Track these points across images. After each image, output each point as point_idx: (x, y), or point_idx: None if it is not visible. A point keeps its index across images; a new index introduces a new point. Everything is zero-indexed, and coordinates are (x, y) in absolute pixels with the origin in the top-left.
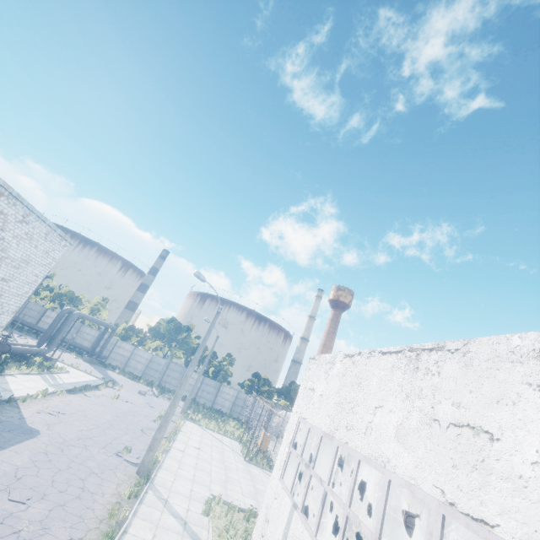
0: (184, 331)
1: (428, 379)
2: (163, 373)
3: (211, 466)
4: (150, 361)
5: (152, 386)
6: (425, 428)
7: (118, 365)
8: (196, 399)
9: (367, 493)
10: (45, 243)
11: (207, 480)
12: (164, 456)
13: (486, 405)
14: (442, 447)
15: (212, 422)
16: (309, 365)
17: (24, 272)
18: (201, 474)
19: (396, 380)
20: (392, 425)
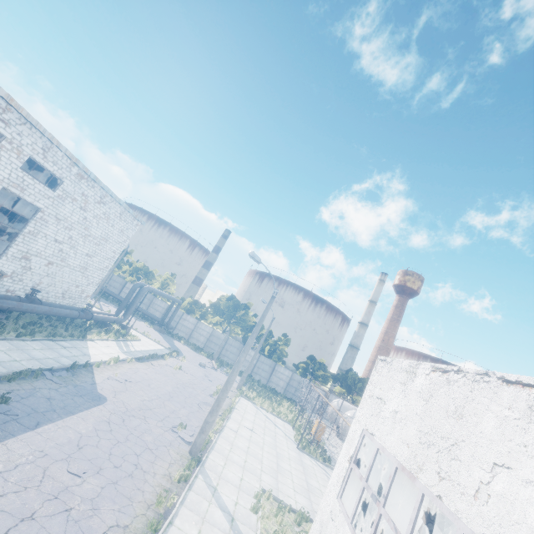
0: (242, 309)
1: None
2: (222, 347)
3: (263, 451)
4: (211, 335)
5: (212, 358)
6: None
7: (183, 336)
8: (251, 375)
9: (448, 533)
10: (120, 222)
11: (258, 468)
12: (217, 436)
13: None
14: None
15: (266, 401)
16: (377, 367)
17: (103, 248)
18: (252, 460)
19: None
20: None
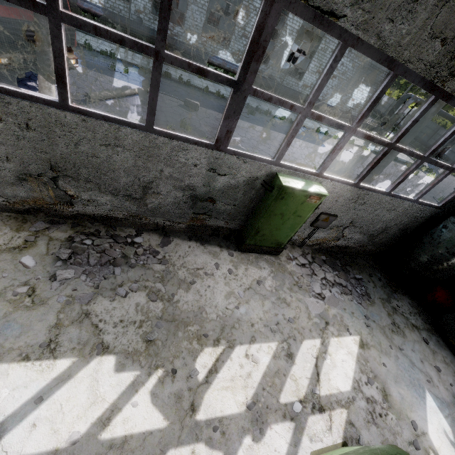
0: None
1: None
2: None
3: None
4: None
5: None
6: None
7: None
8: None
9: None
10: None
11: None
12: None
13: None
14: None
15: None
16: None
17: None
18: None
19: None
20: None
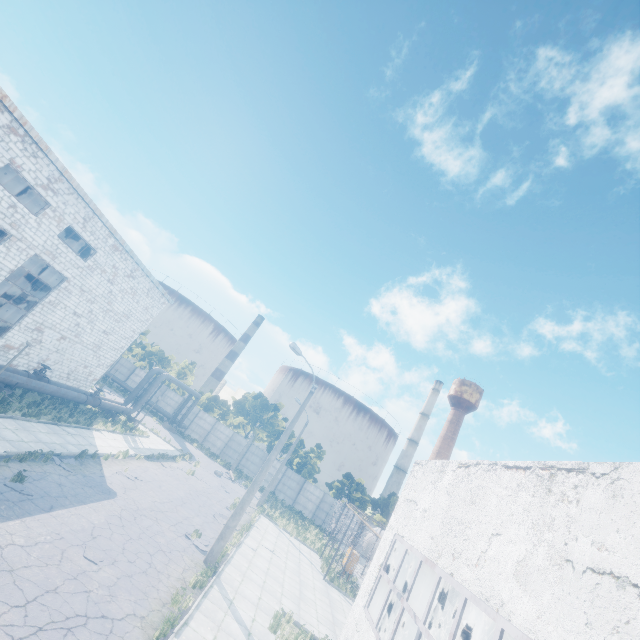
0: (270, 410)
1: (562, 507)
2: (242, 455)
3: (284, 575)
4: (230, 439)
5: (229, 468)
6: (554, 569)
7: (197, 438)
8: (275, 493)
9: None
10: (147, 299)
11: (279, 591)
12: (234, 551)
13: (637, 550)
14: (574, 597)
15: (290, 524)
16: (413, 471)
17: (123, 326)
18: (272, 582)
19: (522, 504)
20: (511, 560)
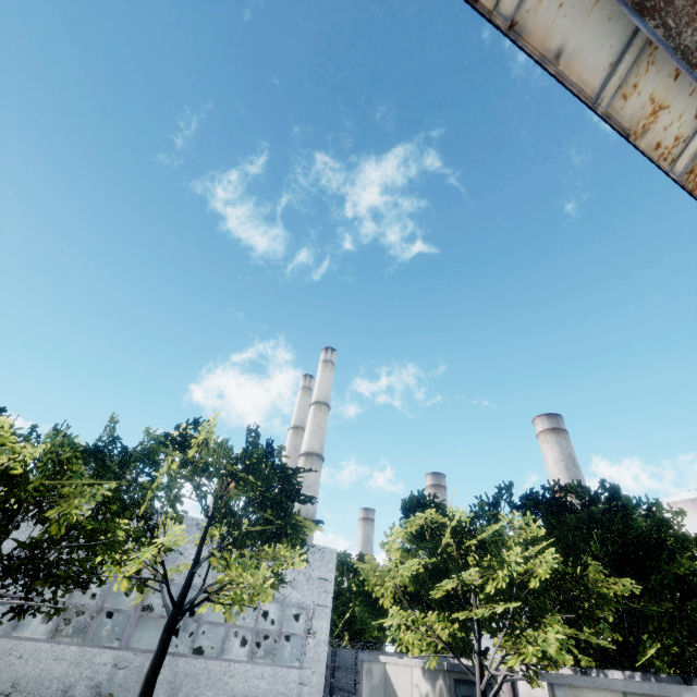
0: None
1: None
2: None
3: None
4: None
5: None
6: None
7: None
8: None
9: None
10: None
11: None
12: None
13: None
14: None
15: None
16: None
17: None
18: None
19: None
20: None
